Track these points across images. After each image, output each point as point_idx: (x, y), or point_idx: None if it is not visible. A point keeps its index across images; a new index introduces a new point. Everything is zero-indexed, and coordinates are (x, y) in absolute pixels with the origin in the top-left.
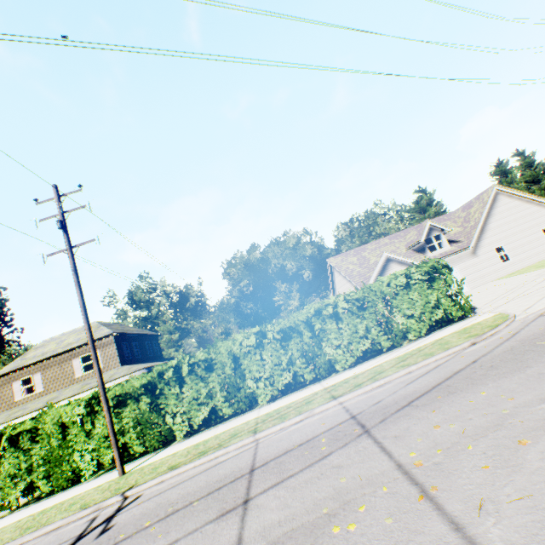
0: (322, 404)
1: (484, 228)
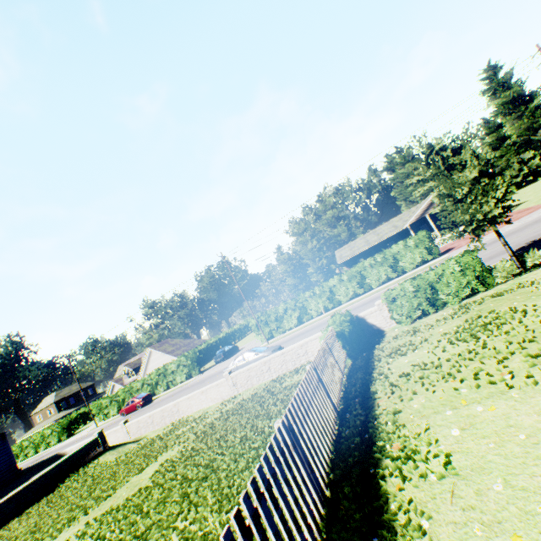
0: None
1: (147, 367)
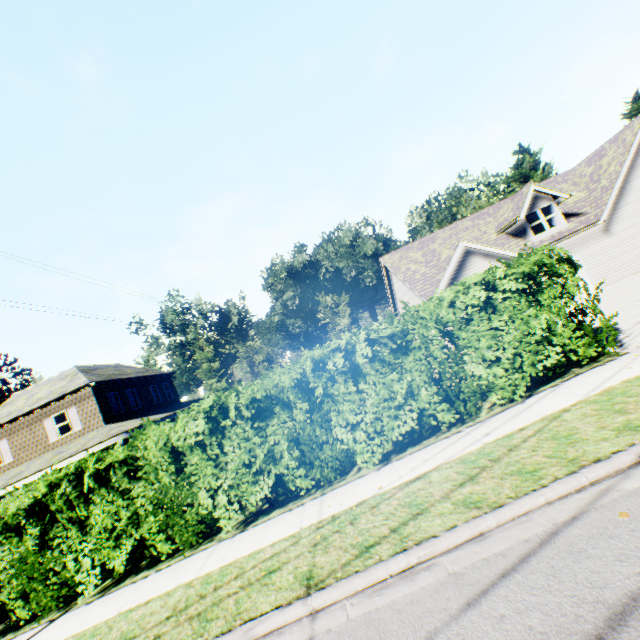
0: (276, 609)
1: (626, 188)
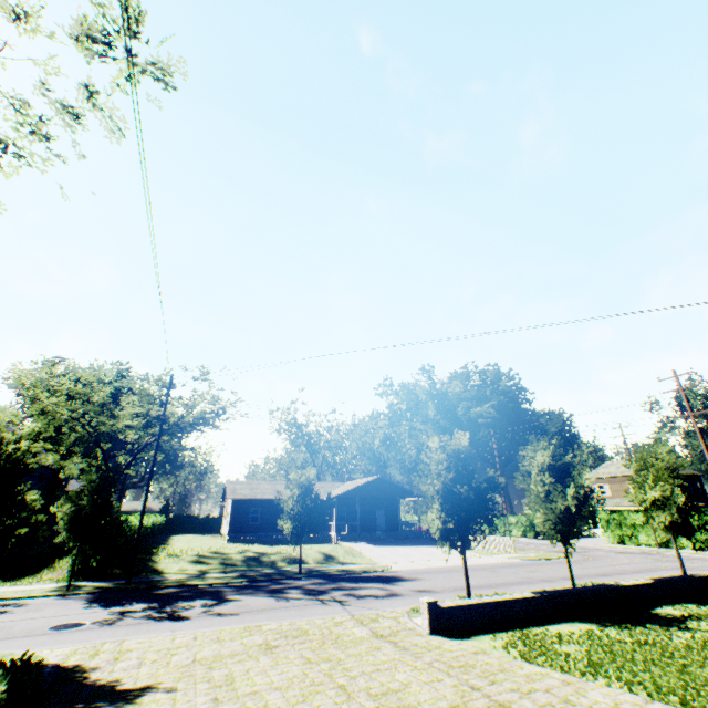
0: None
1: None
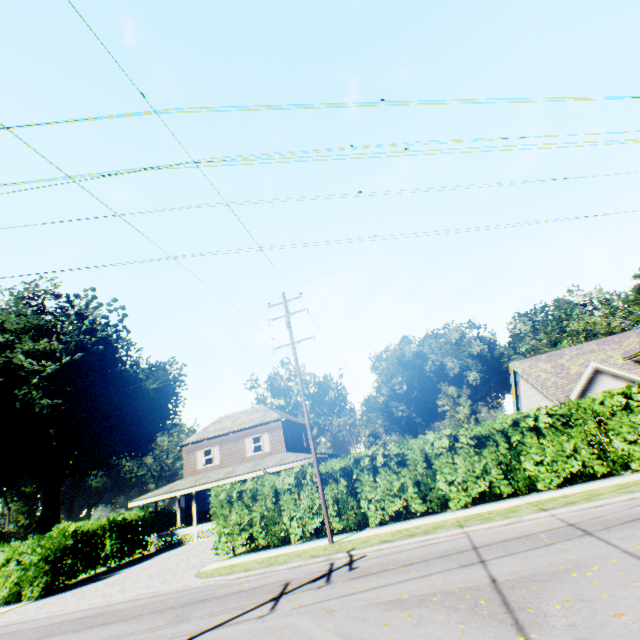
0: (530, 513)
1: None
